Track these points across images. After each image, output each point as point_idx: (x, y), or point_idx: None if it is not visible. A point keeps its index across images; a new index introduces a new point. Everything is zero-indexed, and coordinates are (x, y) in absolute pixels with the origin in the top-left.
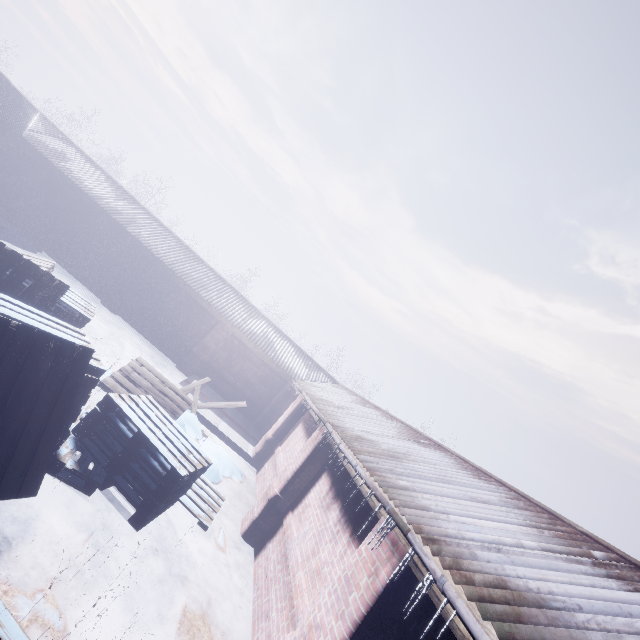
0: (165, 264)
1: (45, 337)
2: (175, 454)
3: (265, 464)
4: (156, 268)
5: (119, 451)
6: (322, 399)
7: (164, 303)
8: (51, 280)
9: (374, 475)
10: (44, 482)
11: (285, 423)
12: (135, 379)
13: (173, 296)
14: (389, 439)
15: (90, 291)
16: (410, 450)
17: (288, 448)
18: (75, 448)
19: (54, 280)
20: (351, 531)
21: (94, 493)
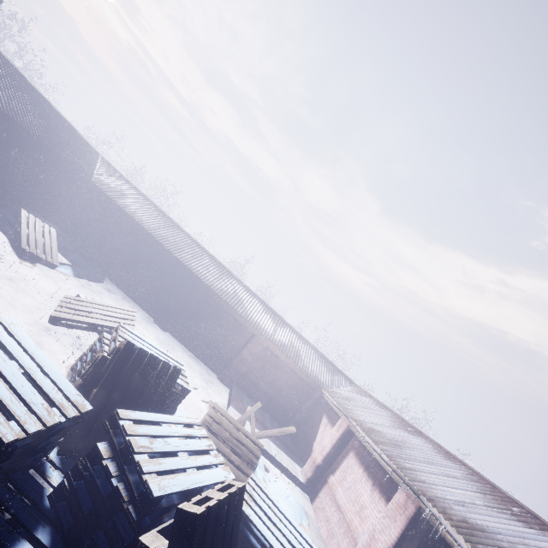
0: (207, 285)
1: (222, 503)
2: None
3: (319, 494)
4: (200, 289)
5: None
6: (372, 429)
7: (206, 319)
8: (167, 367)
9: None
10: None
11: (333, 449)
12: (216, 430)
13: (213, 313)
14: (490, 517)
15: (144, 311)
16: (527, 542)
17: (347, 484)
18: None
19: (169, 367)
20: None
21: None
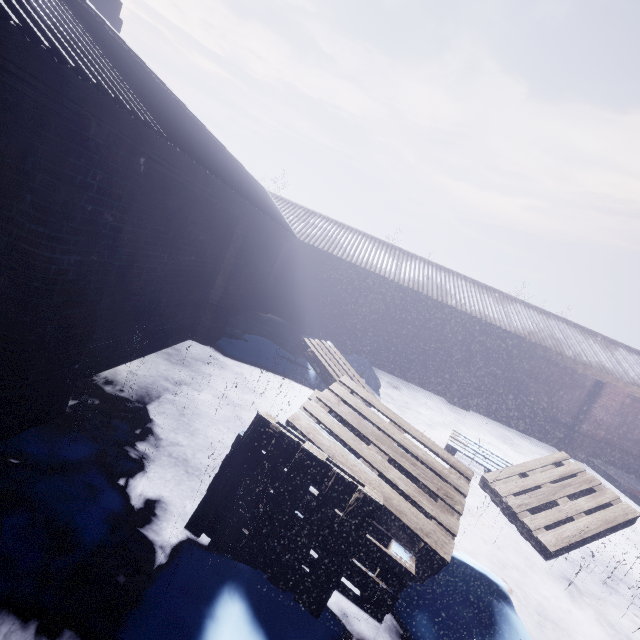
0: (510, 332)
1: None
2: None
3: None
4: (502, 342)
5: None
6: None
7: (516, 378)
8: None
9: None
10: None
11: None
12: None
13: (524, 366)
14: None
15: (425, 390)
16: None
17: None
18: None
19: None
20: None
21: None
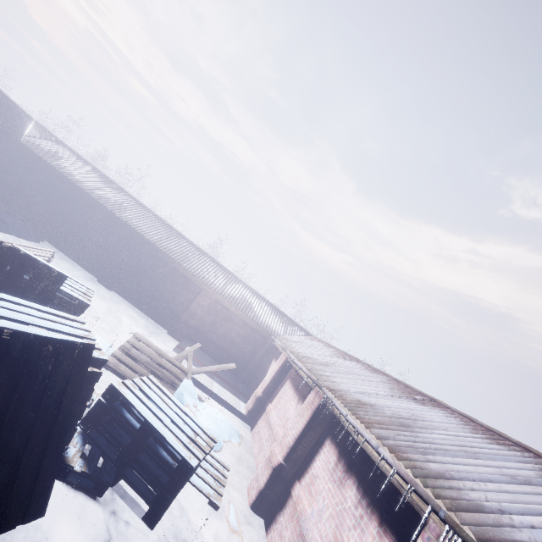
0: (151, 242)
1: (42, 341)
2: (183, 441)
3: (258, 421)
4: (144, 246)
5: (127, 443)
6: (306, 356)
7: (153, 277)
8: (49, 272)
9: (400, 458)
10: (53, 490)
11: (273, 381)
12: (134, 355)
13: (160, 270)
14: (387, 400)
15: (88, 272)
16: (413, 412)
17: (279, 406)
18: (83, 445)
19: (52, 271)
20: (379, 519)
21: (105, 492)
